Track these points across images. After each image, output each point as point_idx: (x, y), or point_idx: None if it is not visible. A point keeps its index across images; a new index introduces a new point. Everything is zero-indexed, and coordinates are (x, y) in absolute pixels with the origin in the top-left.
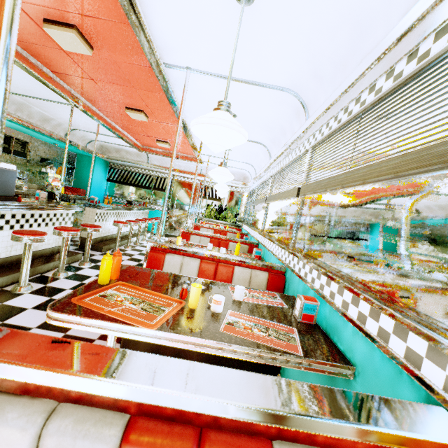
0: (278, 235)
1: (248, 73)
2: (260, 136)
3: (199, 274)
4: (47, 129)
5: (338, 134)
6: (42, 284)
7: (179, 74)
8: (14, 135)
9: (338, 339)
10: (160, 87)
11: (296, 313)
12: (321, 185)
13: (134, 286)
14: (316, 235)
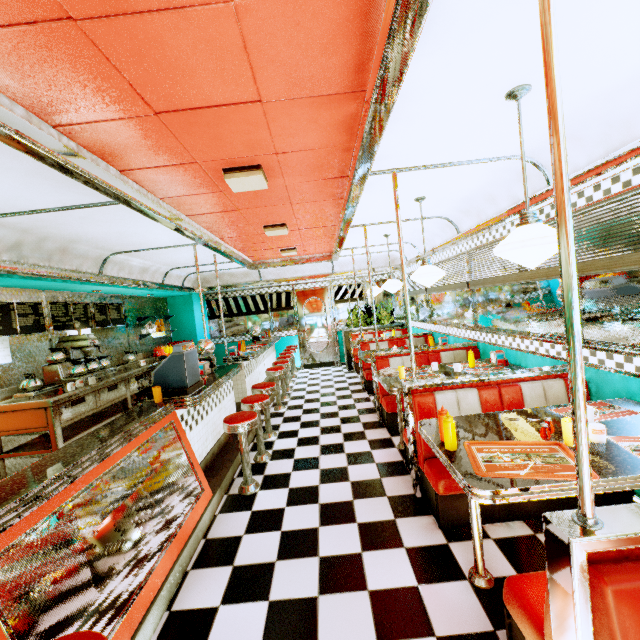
0: (526, 328)
1: (472, 154)
2: (444, 209)
3: (482, 405)
4: (147, 280)
5: (635, 199)
6: (259, 475)
7: (375, 178)
8: (107, 301)
9: None
10: (328, 194)
11: None
12: (626, 261)
13: (485, 442)
14: (635, 320)
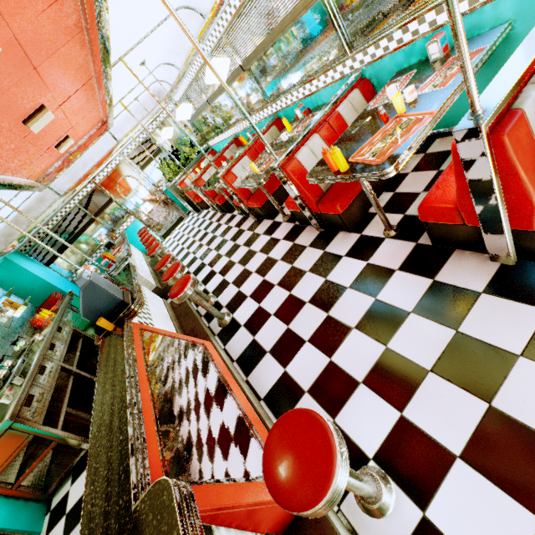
0: (308, 71)
1: None
2: None
3: (326, 142)
4: None
5: None
6: (221, 310)
7: None
8: None
9: (479, 30)
10: (67, 30)
11: (435, 57)
12: None
13: (359, 150)
14: (384, 1)
